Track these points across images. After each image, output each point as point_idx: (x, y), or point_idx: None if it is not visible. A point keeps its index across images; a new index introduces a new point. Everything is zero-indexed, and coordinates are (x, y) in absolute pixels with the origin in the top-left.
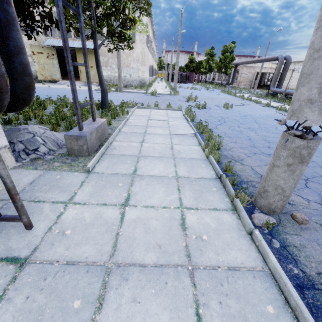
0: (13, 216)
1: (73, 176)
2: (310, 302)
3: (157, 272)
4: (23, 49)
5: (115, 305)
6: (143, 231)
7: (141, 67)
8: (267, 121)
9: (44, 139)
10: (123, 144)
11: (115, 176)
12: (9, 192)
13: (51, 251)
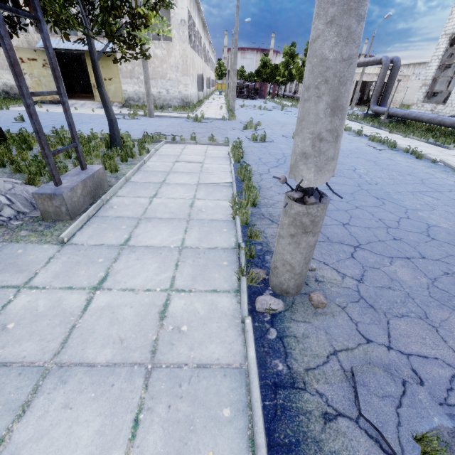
0: None
1: (41, 250)
2: (279, 403)
3: (106, 373)
4: None
5: (41, 412)
6: (108, 322)
7: (183, 78)
8: (347, 159)
9: (10, 198)
10: (125, 201)
11: (98, 248)
12: None
13: None
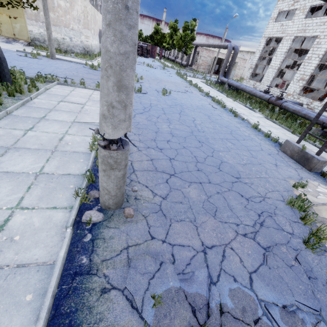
0: None
1: None
2: (73, 286)
3: None
4: None
5: None
6: None
7: (84, 31)
8: (192, 112)
9: None
10: (0, 132)
11: None
12: None
13: None
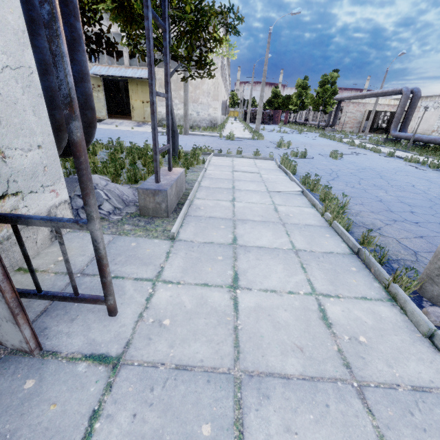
0: (94, 296)
1: (153, 244)
2: None
3: (309, 389)
4: (87, 75)
5: (262, 435)
6: (271, 326)
7: (213, 103)
8: (398, 176)
9: (107, 193)
10: (208, 203)
11: (210, 246)
12: (99, 263)
13: (150, 349)
